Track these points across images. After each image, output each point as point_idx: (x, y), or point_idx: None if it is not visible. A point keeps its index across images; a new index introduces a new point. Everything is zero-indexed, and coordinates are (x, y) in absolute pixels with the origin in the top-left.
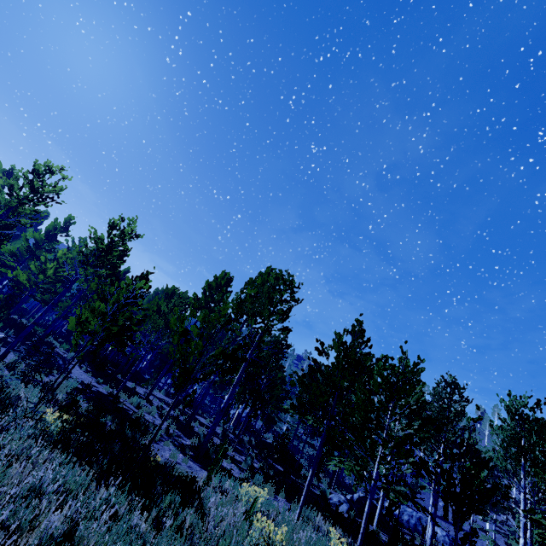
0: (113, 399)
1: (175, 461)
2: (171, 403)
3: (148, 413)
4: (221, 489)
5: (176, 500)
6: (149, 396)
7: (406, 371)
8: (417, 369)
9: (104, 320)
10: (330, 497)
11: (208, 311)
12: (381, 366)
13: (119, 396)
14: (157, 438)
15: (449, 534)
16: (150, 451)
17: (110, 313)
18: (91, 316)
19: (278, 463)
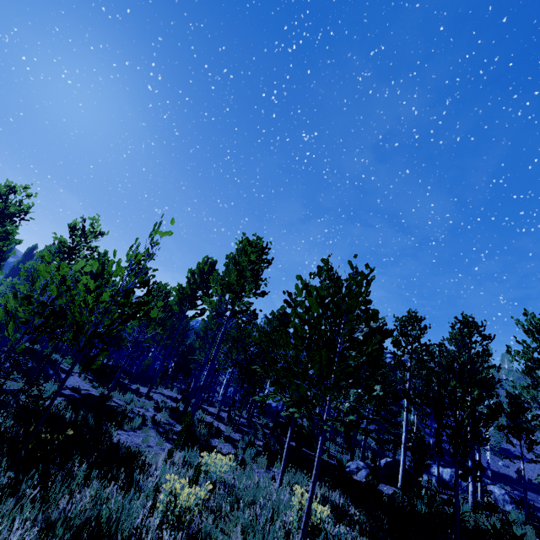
0: (100, 398)
1: (146, 445)
2: (179, 398)
3: (142, 407)
4: (186, 464)
5: (93, 476)
6: (149, 393)
7: (352, 284)
8: (368, 281)
9: (31, 304)
10: (347, 465)
11: (194, 298)
12: (325, 286)
13: (111, 395)
14: (134, 426)
15: (508, 492)
16: (106, 436)
17: (48, 300)
18: (16, 302)
19: (294, 440)
